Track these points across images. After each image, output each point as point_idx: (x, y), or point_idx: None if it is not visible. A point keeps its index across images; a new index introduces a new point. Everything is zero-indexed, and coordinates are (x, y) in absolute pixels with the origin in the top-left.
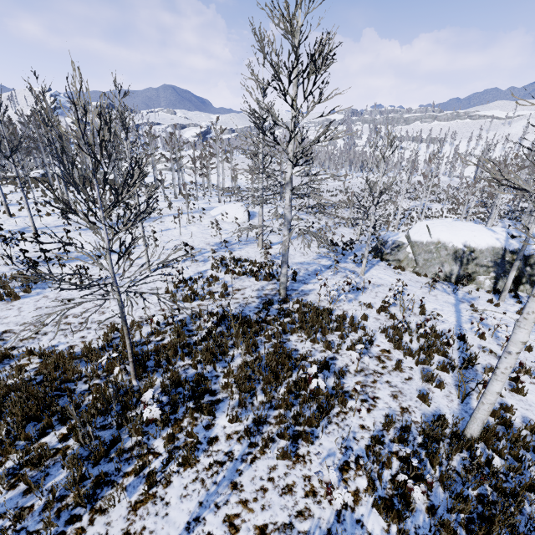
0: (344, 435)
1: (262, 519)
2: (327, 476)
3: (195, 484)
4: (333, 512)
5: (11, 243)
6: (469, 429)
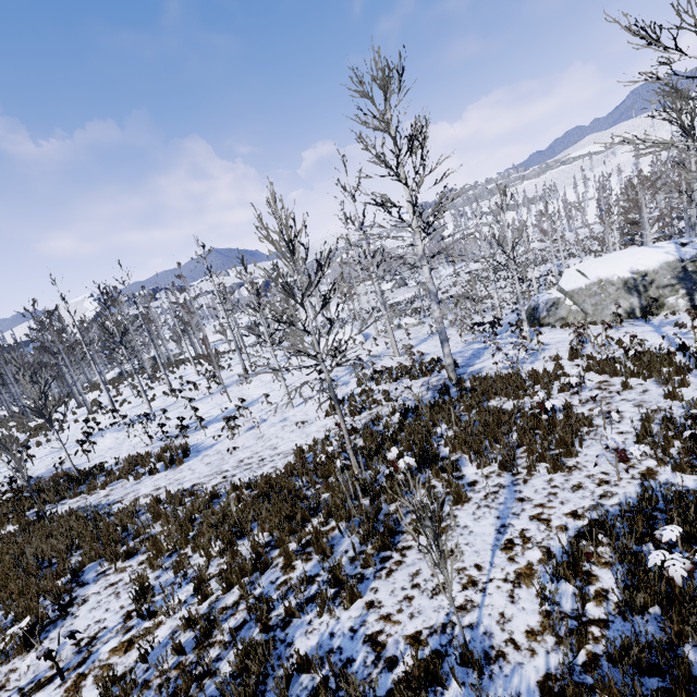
0: (605, 442)
1: (567, 509)
2: (612, 443)
3: (481, 510)
4: (635, 486)
5: (135, 431)
6: None
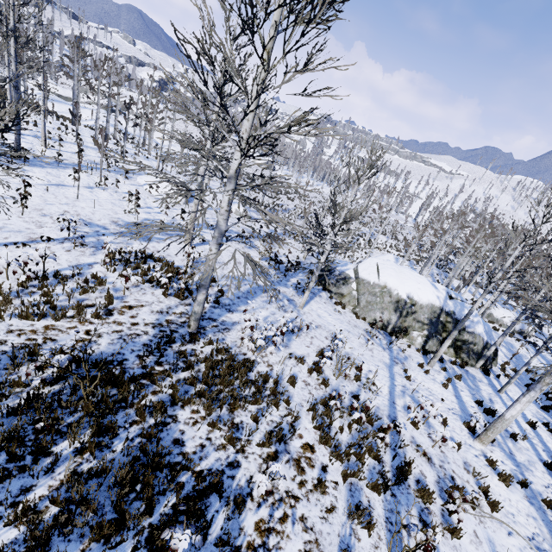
0: None
1: None
2: None
3: None
4: None
5: None
6: None
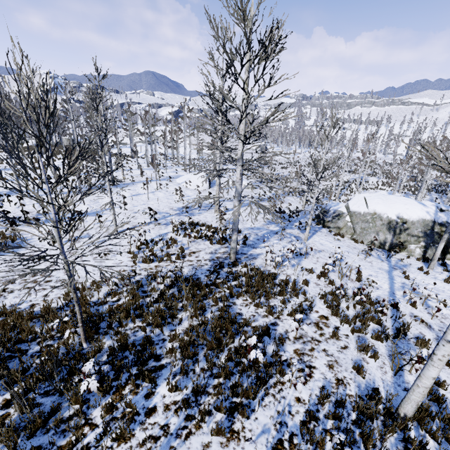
0: (280, 408)
1: None
2: None
3: None
4: None
5: None
6: (403, 408)
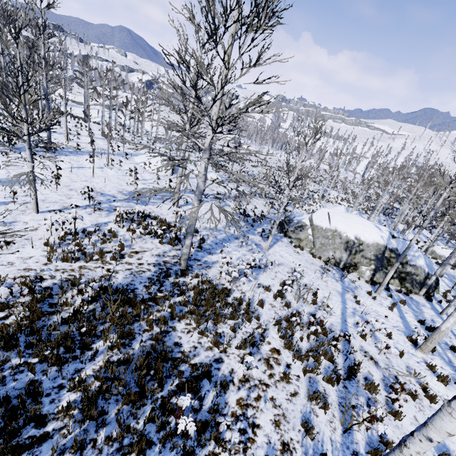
0: None
1: None
2: None
3: None
4: None
5: None
6: None
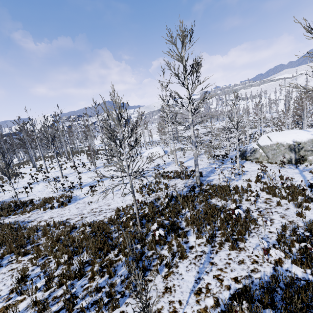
0: (261, 236)
1: (233, 275)
2: (262, 245)
3: (191, 265)
4: (270, 268)
5: (52, 184)
6: None
